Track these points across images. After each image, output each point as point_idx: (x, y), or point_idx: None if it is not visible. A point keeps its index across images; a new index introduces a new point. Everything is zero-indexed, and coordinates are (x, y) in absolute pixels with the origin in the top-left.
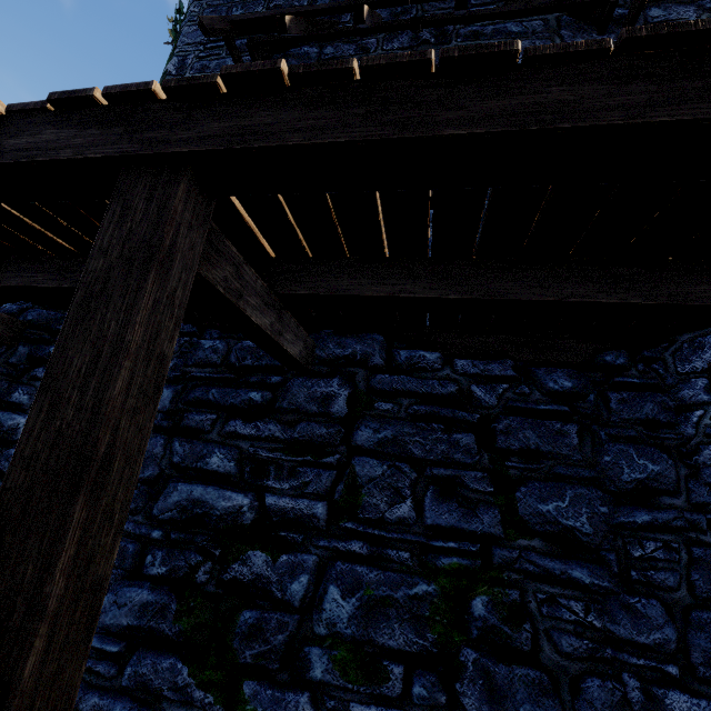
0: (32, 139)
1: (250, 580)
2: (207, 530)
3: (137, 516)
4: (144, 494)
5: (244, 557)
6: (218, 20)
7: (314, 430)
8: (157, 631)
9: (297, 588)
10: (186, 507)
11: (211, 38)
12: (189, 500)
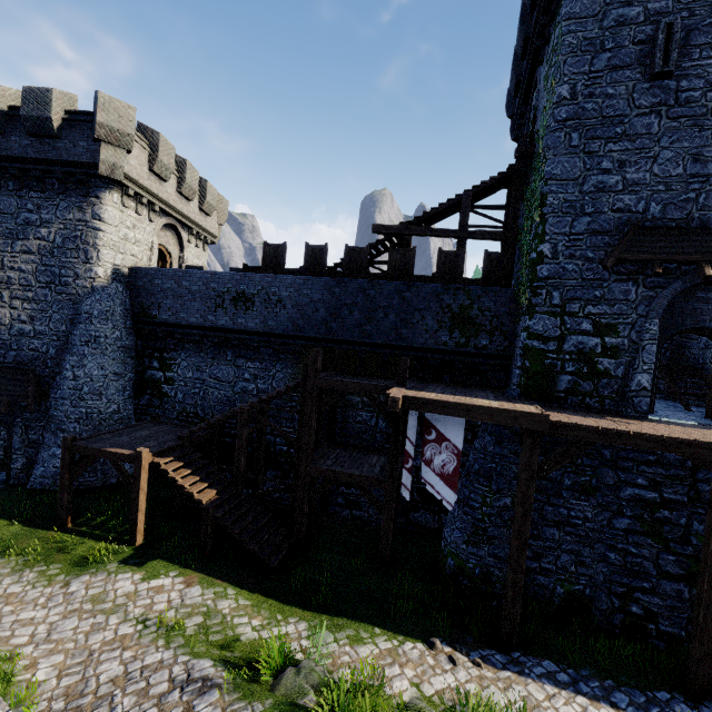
0: (694, 451)
1: (663, 518)
2: (641, 502)
3: (609, 496)
4: (610, 489)
5: (660, 512)
6: (611, 260)
7: (679, 472)
8: (635, 530)
9: (682, 521)
10: (633, 495)
11: (572, 231)
12: (634, 493)
